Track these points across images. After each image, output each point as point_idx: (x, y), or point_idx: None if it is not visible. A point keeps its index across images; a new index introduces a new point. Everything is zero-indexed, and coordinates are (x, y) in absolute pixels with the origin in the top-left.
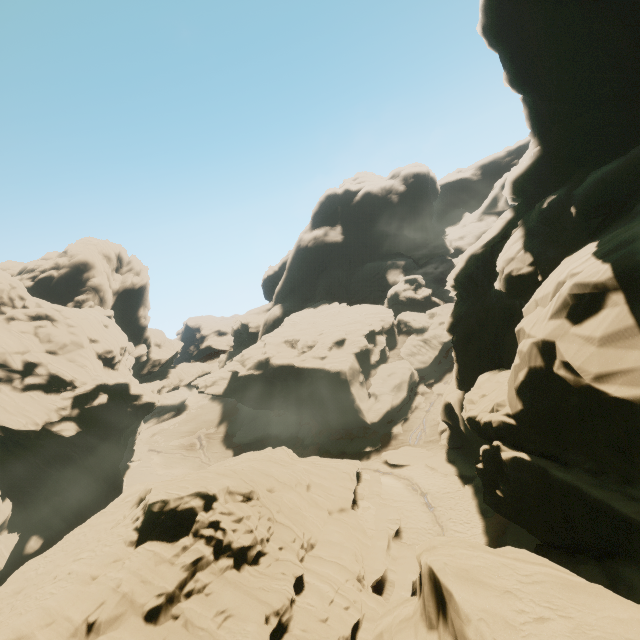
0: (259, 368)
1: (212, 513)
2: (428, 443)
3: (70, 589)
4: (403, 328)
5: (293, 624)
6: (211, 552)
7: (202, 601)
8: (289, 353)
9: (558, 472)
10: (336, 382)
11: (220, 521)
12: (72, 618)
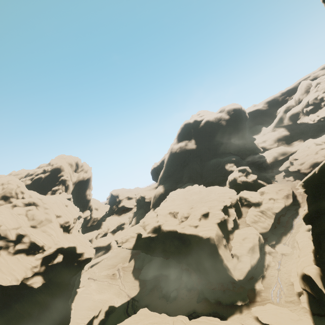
0: (154, 232)
1: None
2: (289, 303)
3: None
4: (244, 202)
5: None
6: None
7: None
8: (173, 221)
9: None
10: (207, 245)
11: None
12: None
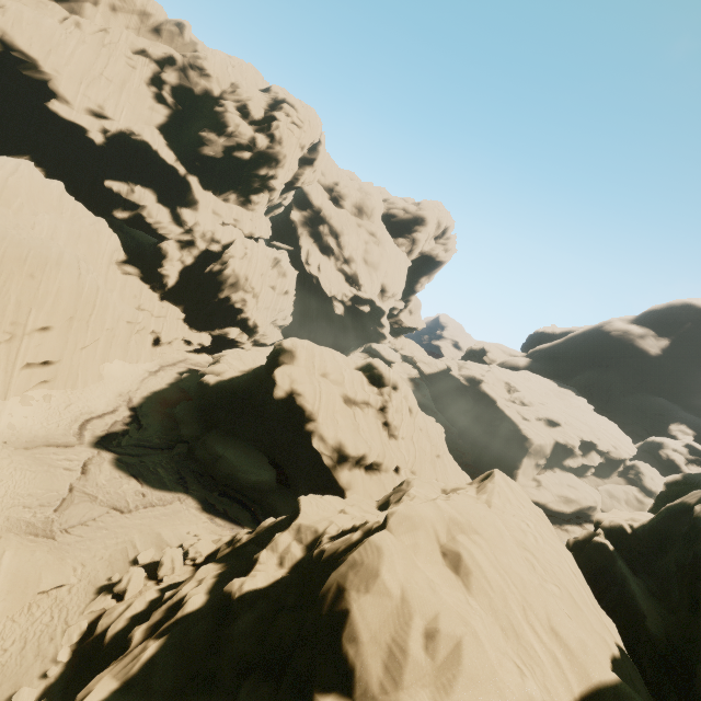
0: (468, 381)
1: (395, 393)
2: None
3: (330, 355)
4: (631, 474)
5: (384, 474)
6: (380, 406)
7: (363, 416)
8: (501, 392)
9: (622, 563)
10: (517, 443)
11: (395, 399)
12: (326, 363)
